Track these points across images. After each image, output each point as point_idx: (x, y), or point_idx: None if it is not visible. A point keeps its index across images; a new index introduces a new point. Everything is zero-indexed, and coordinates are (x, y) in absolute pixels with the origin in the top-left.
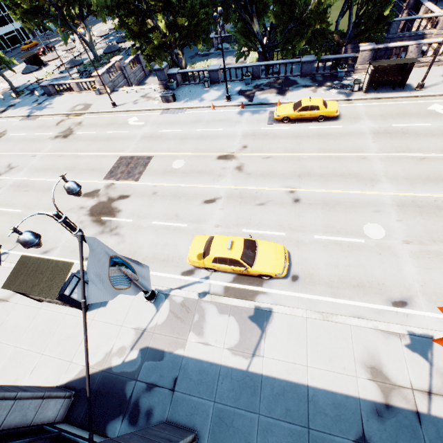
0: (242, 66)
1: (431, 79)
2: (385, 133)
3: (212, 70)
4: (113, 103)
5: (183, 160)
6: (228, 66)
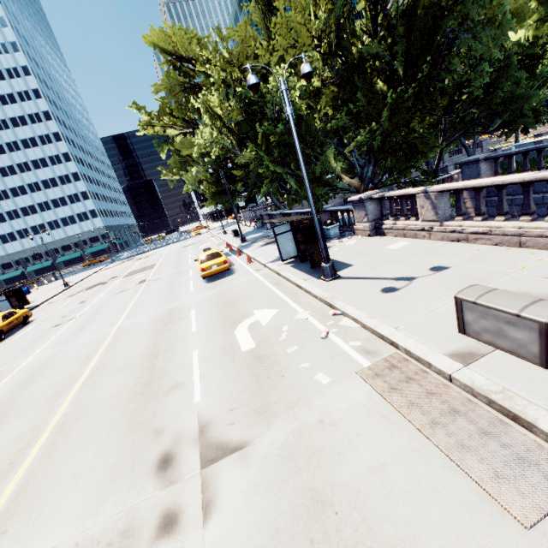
0: (287, 212)
1: (398, 267)
2: (170, 313)
3: (272, 214)
4: (223, 231)
5: (143, 275)
6: (283, 212)
